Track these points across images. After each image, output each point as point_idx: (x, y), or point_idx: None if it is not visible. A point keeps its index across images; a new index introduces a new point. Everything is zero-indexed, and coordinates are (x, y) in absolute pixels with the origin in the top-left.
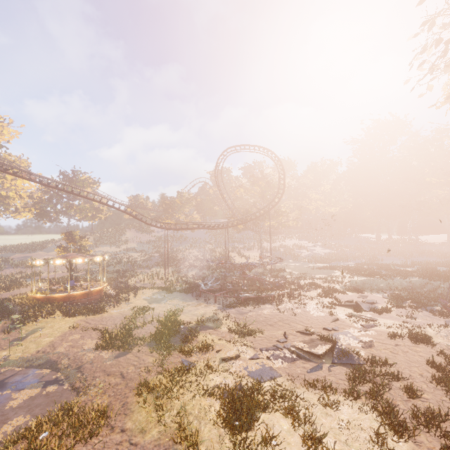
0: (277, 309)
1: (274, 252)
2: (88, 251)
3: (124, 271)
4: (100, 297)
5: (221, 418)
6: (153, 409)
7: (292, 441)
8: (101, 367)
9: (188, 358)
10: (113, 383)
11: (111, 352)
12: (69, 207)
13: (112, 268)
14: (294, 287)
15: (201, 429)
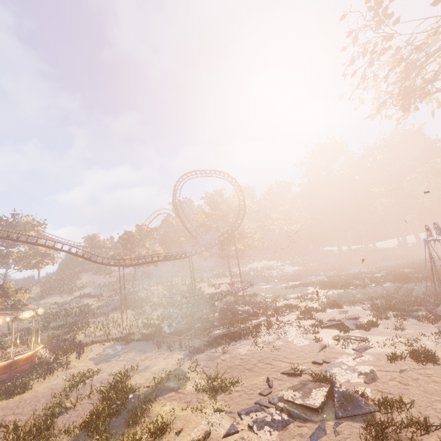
0: (254, 344)
1: (245, 277)
2: (26, 305)
3: (73, 323)
4: (30, 366)
5: None
6: None
7: None
8: None
9: None
10: None
11: None
12: (6, 255)
13: (58, 323)
14: (270, 313)
15: None
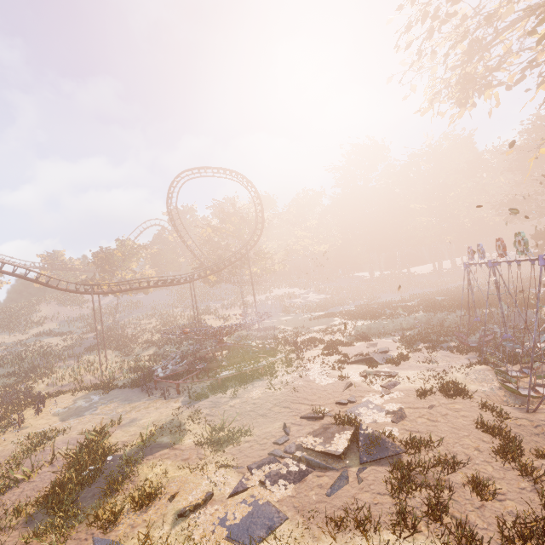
0: (270, 386)
1: (261, 307)
2: None
3: (29, 369)
4: None
5: None
6: None
7: None
8: None
9: (108, 535)
10: None
11: None
12: None
13: (7, 370)
14: (290, 349)
15: None
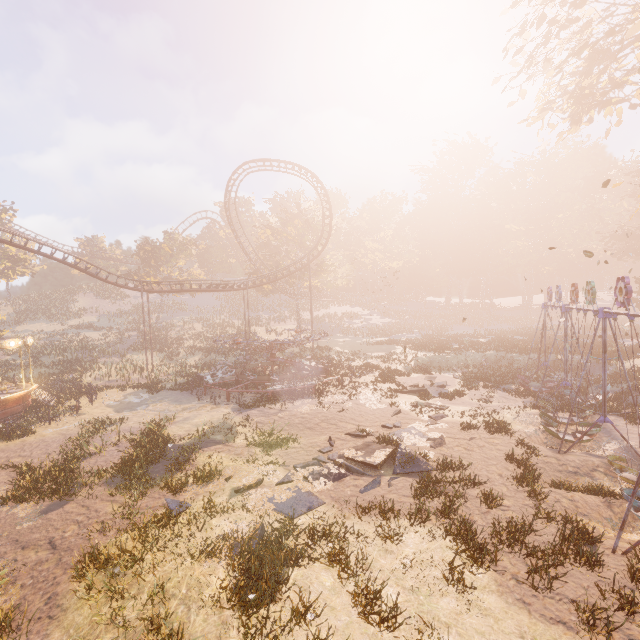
0: (320, 404)
1: (317, 324)
2: None
3: (74, 361)
4: (23, 408)
5: (228, 591)
6: (105, 599)
7: (337, 604)
8: (10, 535)
9: (177, 497)
10: (33, 561)
11: (34, 505)
12: None
13: (51, 359)
14: (343, 372)
15: (190, 620)
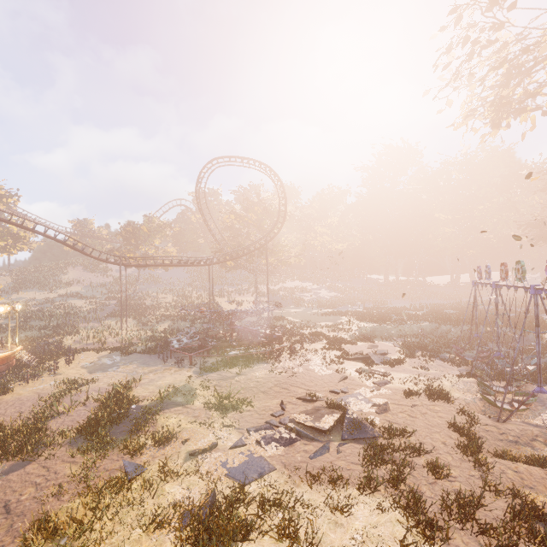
0: (273, 369)
1: (273, 296)
2: None
3: (58, 326)
4: (7, 367)
5: None
6: None
7: None
8: None
9: (134, 460)
10: None
11: None
12: None
13: (39, 323)
14: (295, 339)
15: None
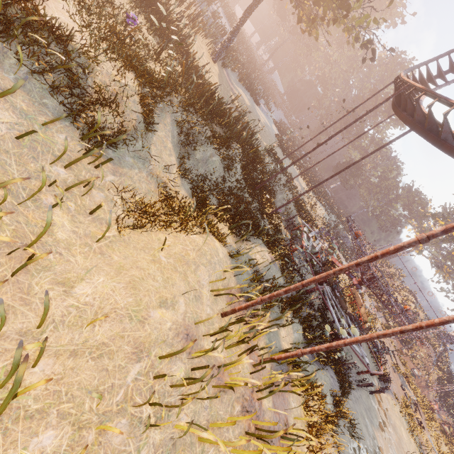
0: None
1: None
2: None
3: None
4: None
5: None
6: None
7: None
8: None
9: None
10: None
11: None
12: None
13: None
14: None
15: None
